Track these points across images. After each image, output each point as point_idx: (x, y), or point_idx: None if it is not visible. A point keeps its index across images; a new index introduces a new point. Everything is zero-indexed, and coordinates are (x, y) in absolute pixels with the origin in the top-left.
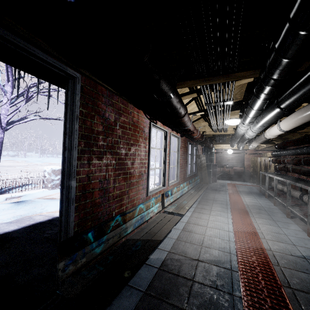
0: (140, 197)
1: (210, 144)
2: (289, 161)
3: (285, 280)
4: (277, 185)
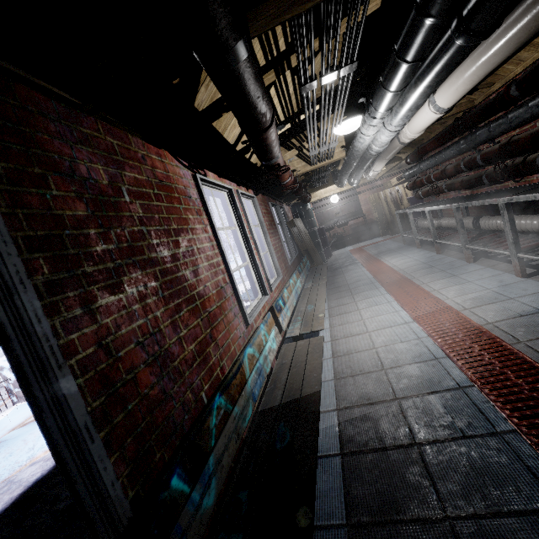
0: (237, 335)
1: (307, 194)
2: (438, 175)
3: None
4: (433, 221)
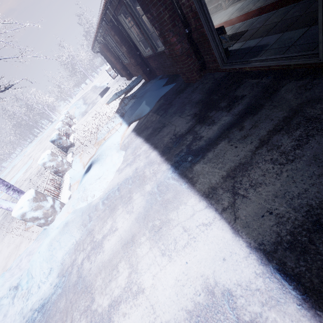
0: None
1: None
2: None
3: (245, 13)
4: None
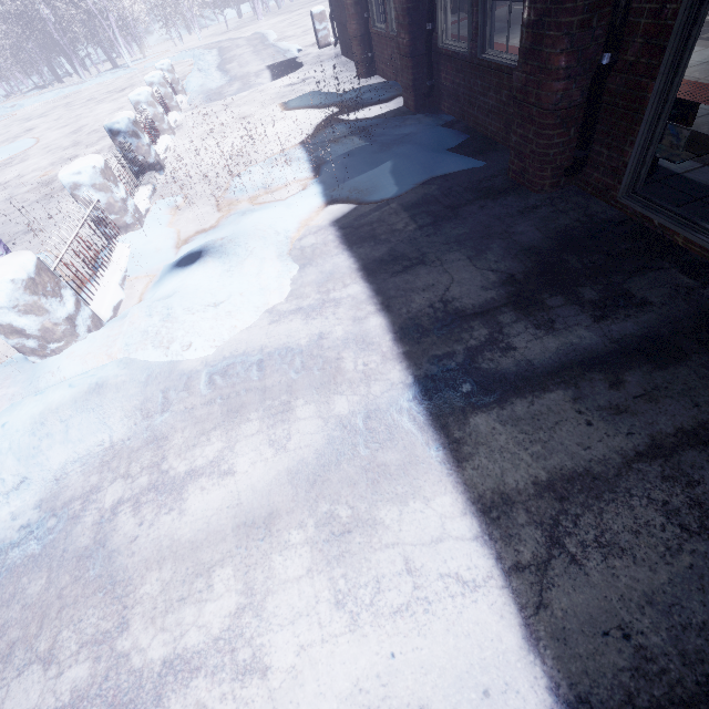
0: None
1: None
2: None
3: None
4: None
